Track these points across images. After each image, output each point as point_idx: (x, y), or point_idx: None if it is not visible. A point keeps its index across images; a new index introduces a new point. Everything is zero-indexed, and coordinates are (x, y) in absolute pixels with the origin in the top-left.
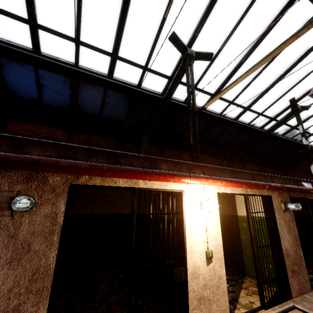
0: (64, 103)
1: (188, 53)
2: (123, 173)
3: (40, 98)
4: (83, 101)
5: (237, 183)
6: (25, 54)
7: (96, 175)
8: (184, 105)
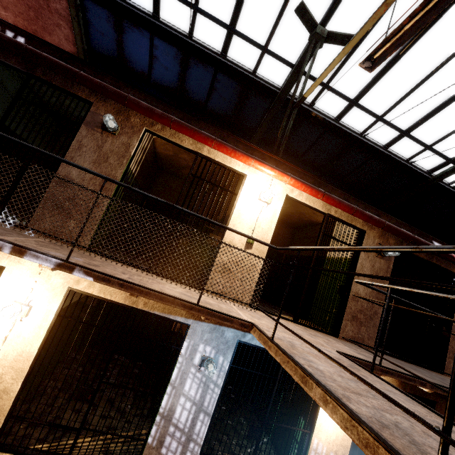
0: (171, 83)
1: (316, 31)
2: (188, 130)
3: (150, 72)
4: (190, 84)
5: (312, 188)
6: (145, 18)
7: (165, 123)
8: (306, 107)
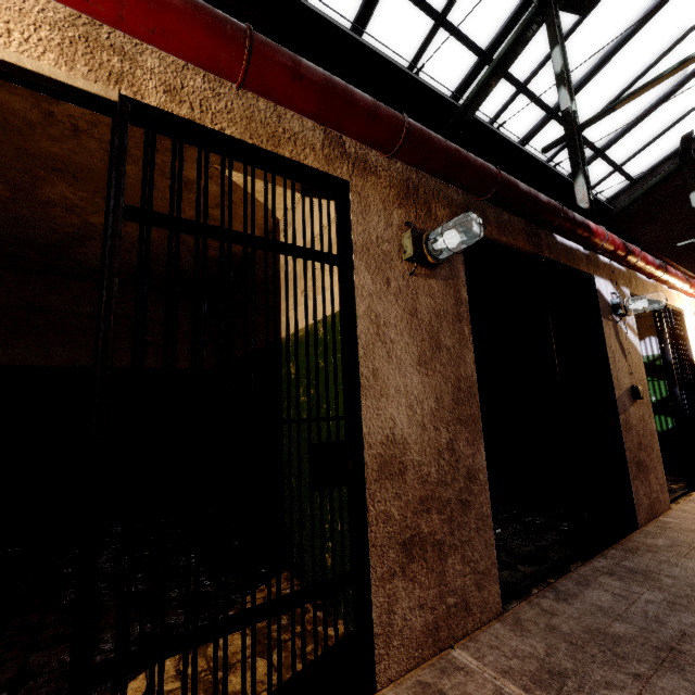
0: None
1: None
2: None
3: None
4: None
5: None
6: None
7: None
8: None
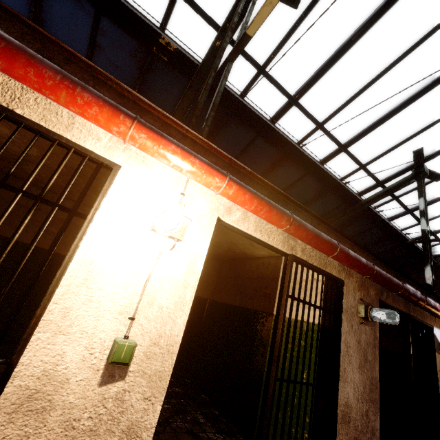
0: None
1: None
2: None
3: None
4: (54, 28)
5: (271, 206)
6: None
7: None
8: (236, 96)
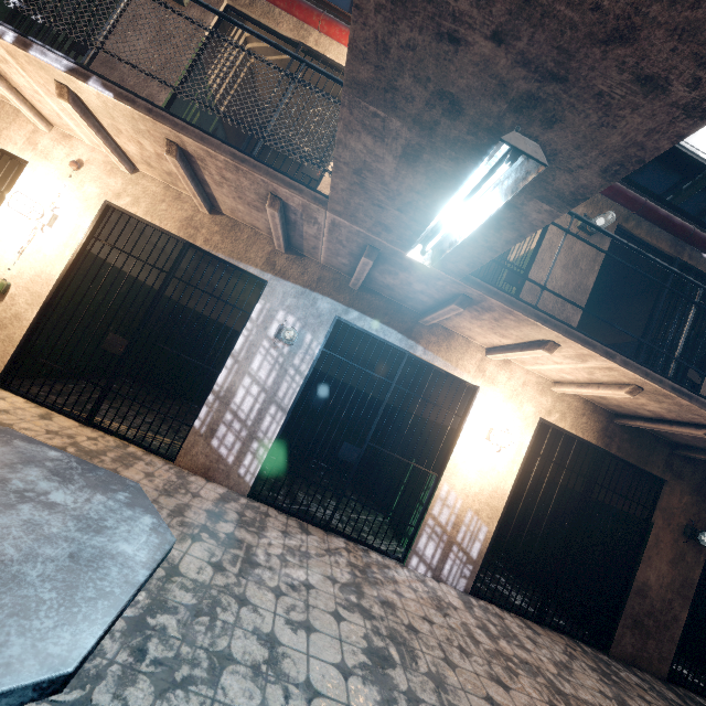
0: None
1: None
2: None
3: None
4: None
5: None
6: None
7: None
8: None
